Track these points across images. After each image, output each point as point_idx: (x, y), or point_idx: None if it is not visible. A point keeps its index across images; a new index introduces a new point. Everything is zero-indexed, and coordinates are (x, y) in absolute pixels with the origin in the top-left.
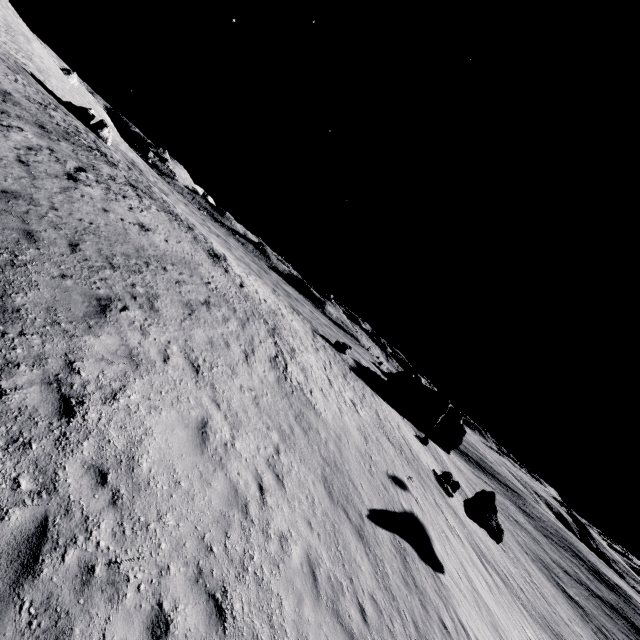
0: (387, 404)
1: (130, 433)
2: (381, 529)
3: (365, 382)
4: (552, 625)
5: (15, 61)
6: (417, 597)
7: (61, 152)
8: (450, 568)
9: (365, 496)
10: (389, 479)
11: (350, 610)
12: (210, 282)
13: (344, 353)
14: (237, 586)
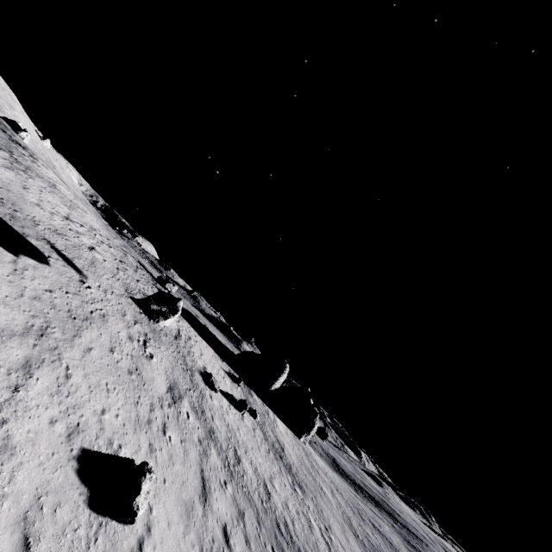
0: (199, 335)
1: None
2: None
3: None
4: (297, 539)
5: None
6: None
7: None
8: (37, 276)
9: None
10: (43, 238)
11: None
12: None
13: (165, 286)
14: None
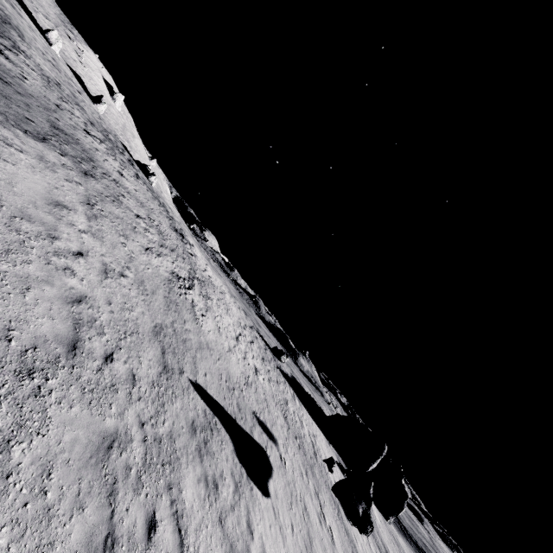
0: (312, 418)
1: (3, 155)
2: (200, 397)
3: (291, 386)
4: None
5: (116, 135)
6: (197, 443)
7: (93, 130)
8: (282, 510)
9: (203, 379)
10: (253, 414)
11: (95, 341)
12: (155, 221)
13: (279, 358)
14: (1, 224)
